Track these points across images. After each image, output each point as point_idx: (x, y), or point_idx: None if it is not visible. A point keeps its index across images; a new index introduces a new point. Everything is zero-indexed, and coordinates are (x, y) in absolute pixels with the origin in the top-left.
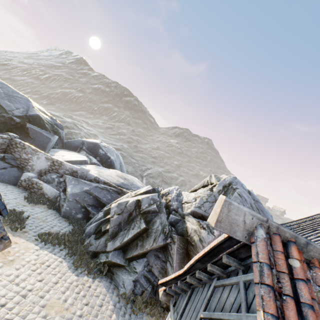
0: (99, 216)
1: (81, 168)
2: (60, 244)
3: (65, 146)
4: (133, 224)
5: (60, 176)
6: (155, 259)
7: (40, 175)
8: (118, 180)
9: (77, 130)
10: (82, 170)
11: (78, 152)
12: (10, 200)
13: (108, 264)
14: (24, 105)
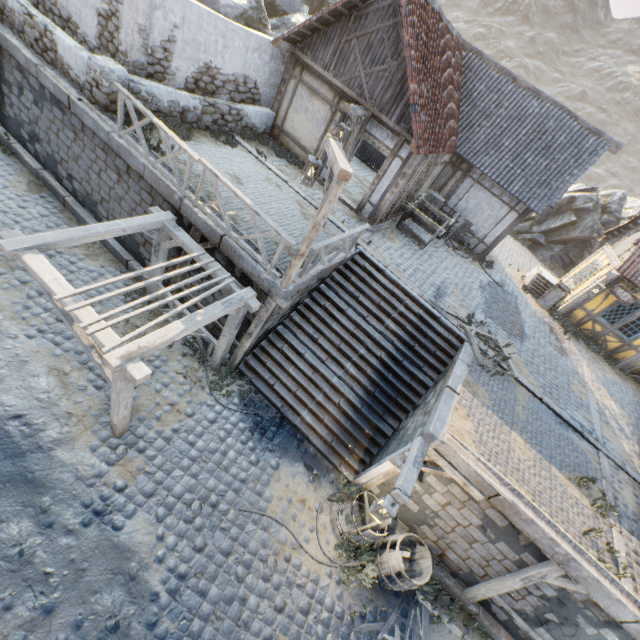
0: None
1: None
2: None
3: None
4: (561, 217)
5: None
6: (572, 247)
7: None
8: None
9: None
10: None
11: None
12: None
13: (531, 241)
14: None
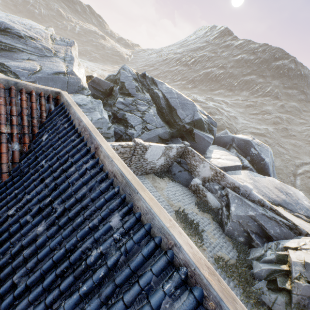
0: (268, 256)
1: (244, 186)
2: (233, 278)
3: (215, 141)
4: None
5: (221, 188)
6: None
7: (204, 182)
8: (277, 195)
9: (219, 115)
10: (245, 188)
11: (227, 149)
12: (187, 205)
13: None
14: (191, 111)
